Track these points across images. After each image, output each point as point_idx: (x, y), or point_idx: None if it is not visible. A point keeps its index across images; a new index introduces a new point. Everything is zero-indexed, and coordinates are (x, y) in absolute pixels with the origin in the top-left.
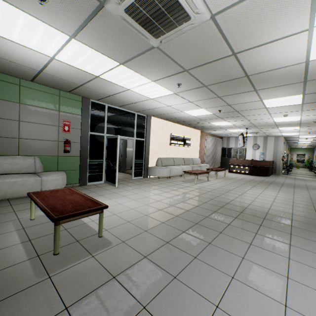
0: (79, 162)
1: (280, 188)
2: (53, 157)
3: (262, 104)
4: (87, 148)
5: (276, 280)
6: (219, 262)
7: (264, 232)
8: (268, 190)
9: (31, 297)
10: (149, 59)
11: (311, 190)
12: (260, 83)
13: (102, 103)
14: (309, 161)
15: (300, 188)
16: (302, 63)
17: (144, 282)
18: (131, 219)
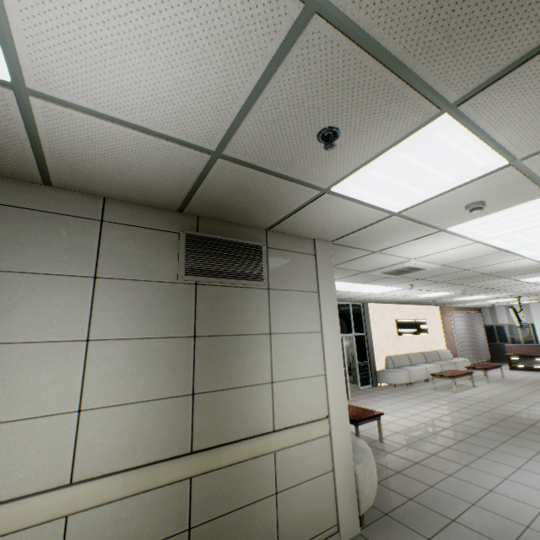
0: None
1: None
2: None
3: (522, 281)
4: None
5: None
6: (504, 460)
7: None
8: None
9: None
10: (386, 279)
11: None
12: (504, 274)
13: None
14: None
15: None
16: (539, 264)
17: (442, 466)
18: (398, 431)
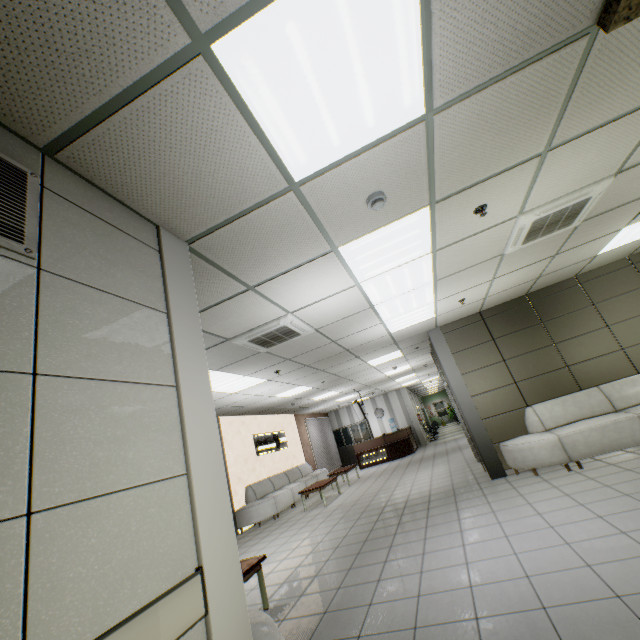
0: None
1: (433, 462)
2: None
3: (368, 365)
4: None
5: (454, 536)
6: (407, 552)
7: (434, 512)
8: (421, 470)
9: None
10: (252, 360)
11: (464, 450)
12: (360, 352)
13: None
14: (452, 408)
15: (453, 452)
16: (387, 335)
17: (356, 597)
18: (284, 579)
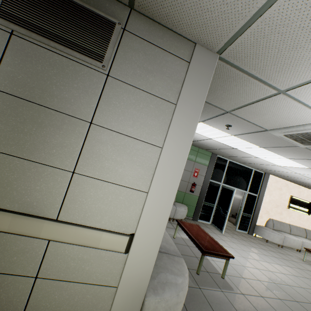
0: (197, 201)
1: None
2: (182, 193)
3: None
4: (205, 192)
5: None
6: None
7: None
8: None
9: (195, 294)
10: (291, 149)
11: None
12: None
13: (225, 158)
14: None
15: None
16: None
17: None
18: (245, 277)
